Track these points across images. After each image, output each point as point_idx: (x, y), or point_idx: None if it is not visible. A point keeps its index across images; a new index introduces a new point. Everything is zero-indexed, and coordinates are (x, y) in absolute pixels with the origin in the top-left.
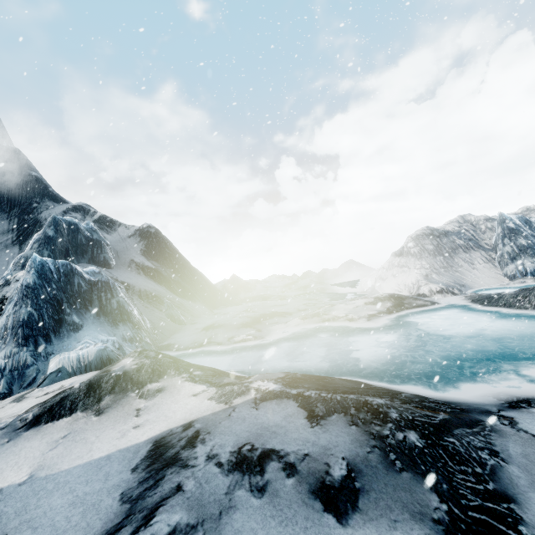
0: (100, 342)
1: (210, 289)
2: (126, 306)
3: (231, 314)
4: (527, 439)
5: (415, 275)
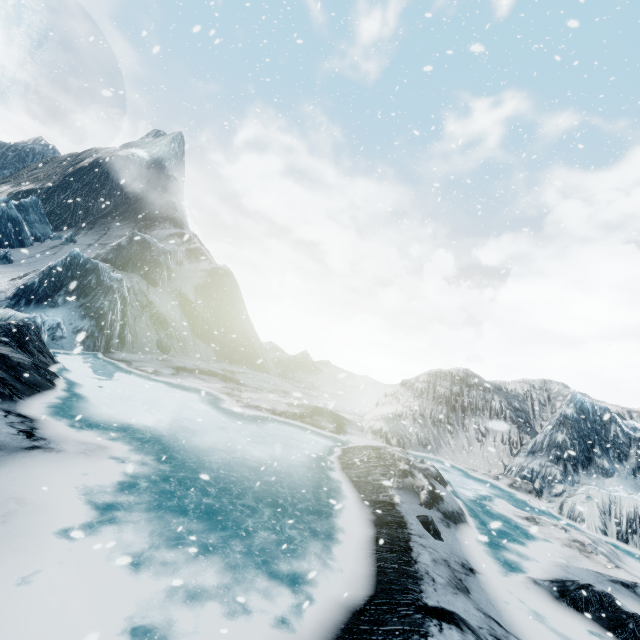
0: (51, 319)
1: (242, 345)
2: (105, 309)
3: (209, 365)
4: None
5: (391, 410)
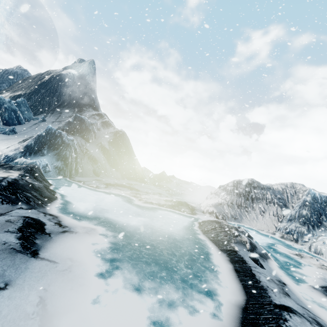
0: (42, 162)
1: (134, 170)
2: (68, 155)
3: (120, 181)
4: (12, 209)
5: (216, 201)
